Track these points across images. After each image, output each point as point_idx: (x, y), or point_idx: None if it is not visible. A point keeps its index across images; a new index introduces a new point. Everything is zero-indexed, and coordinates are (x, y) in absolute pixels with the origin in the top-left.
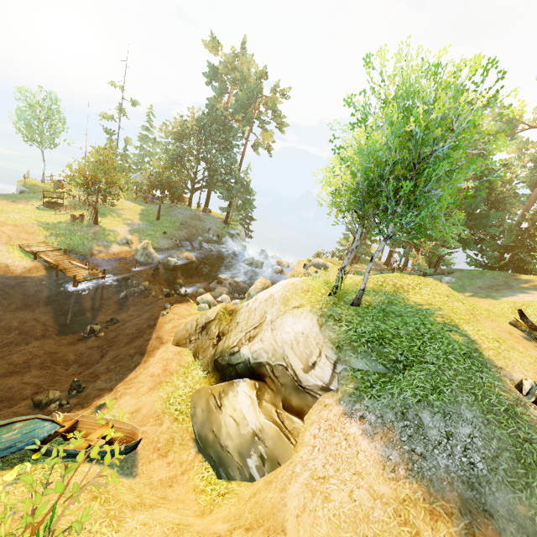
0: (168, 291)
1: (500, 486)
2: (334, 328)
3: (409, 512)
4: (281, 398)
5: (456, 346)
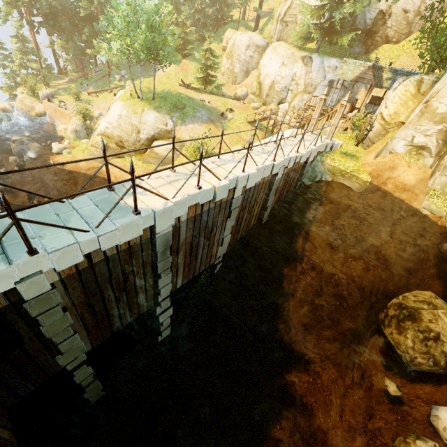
0: (6, 169)
1: (211, 116)
2: (162, 110)
3: (207, 127)
4: (167, 138)
5: (186, 98)
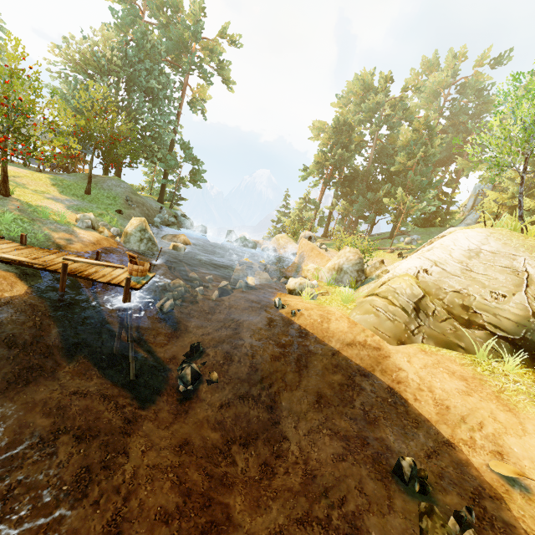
0: (203, 290)
1: None
2: None
3: None
4: None
5: None
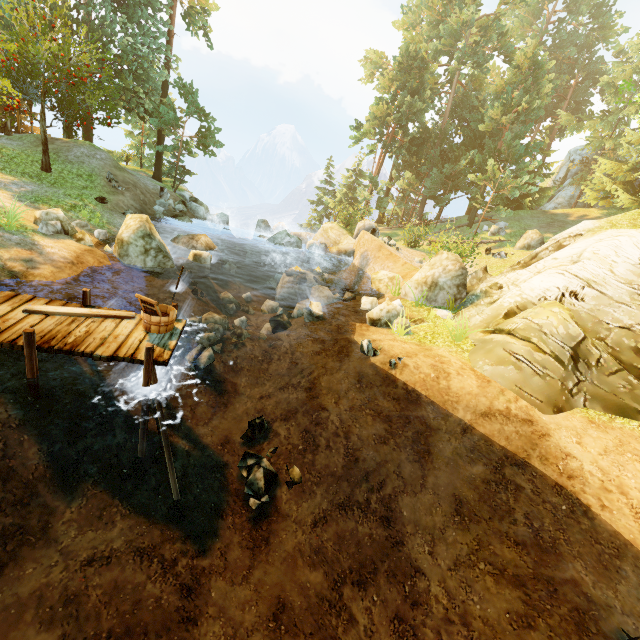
0: (245, 320)
1: None
2: None
3: None
4: None
5: None
